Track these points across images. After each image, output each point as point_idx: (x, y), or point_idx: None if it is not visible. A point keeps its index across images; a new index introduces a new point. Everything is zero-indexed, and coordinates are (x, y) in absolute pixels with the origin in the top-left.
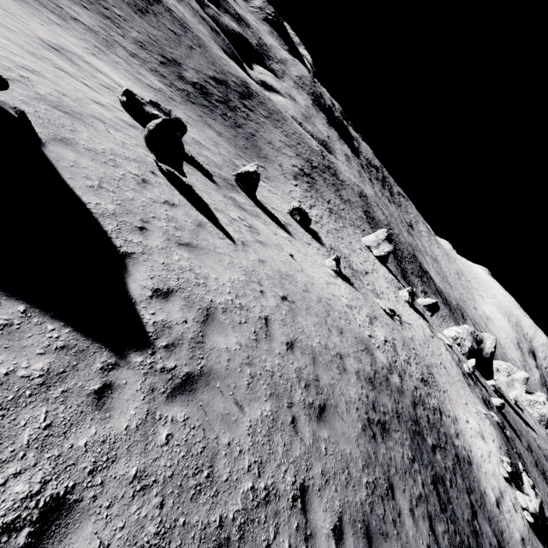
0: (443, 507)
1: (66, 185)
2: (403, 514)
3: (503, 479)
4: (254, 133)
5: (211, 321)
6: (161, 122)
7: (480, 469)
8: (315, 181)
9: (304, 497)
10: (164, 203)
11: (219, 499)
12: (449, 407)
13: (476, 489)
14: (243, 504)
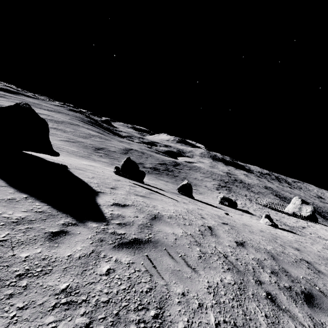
0: None
1: (74, 175)
2: None
3: None
4: (185, 177)
5: (158, 220)
6: (126, 160)
7: None
8: (230, 188)
9: None
10: (129, 185)
11: None
12: None
13: None
14: None
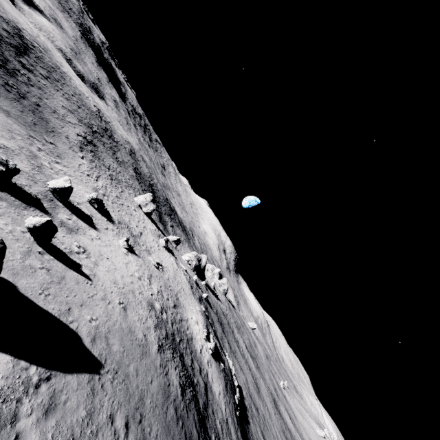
0: (183, 365)
1: (41, 308)
2: (172, 376)
3: (203, 339)
4: (39, 102)
5: (109, 341)
6: (46, 222)
7: (196, 340)
8: (97, 147)
9: (149, 387)
10: (62, 280)
11: (133, 398)
12: (185, 314)
13: (194, 350)
14: (138, 397)
